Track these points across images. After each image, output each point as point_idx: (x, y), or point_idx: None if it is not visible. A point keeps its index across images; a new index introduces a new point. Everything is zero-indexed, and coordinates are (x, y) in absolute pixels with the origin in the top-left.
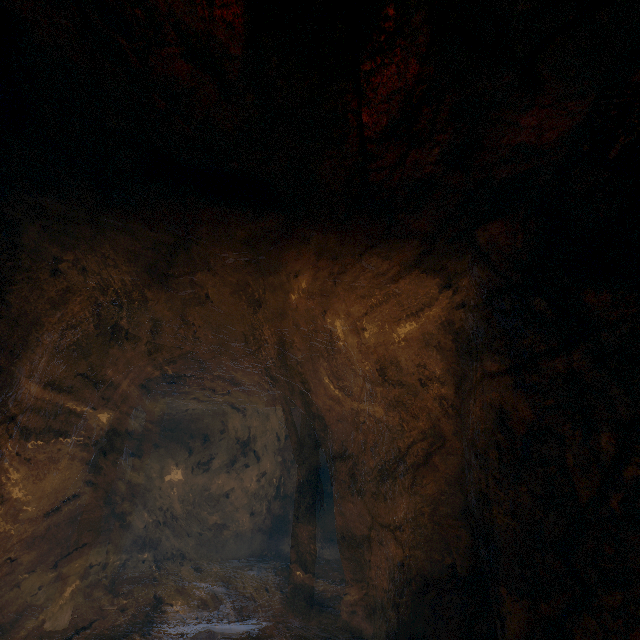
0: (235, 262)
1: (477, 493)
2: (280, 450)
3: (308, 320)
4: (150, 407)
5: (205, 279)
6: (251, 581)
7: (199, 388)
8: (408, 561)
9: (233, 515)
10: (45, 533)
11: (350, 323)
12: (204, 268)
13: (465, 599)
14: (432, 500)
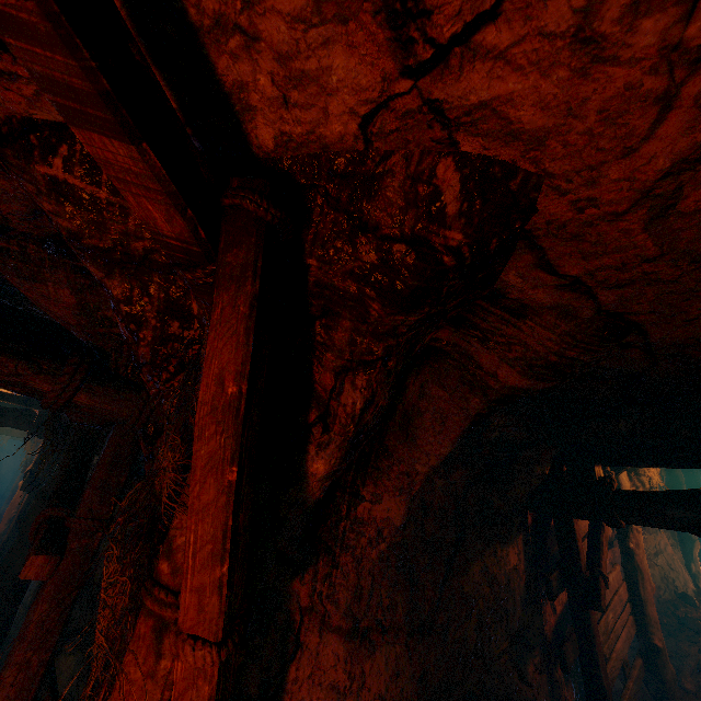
0: None
1: None
2: None
3: None
4: None
5: None
6: None
7: None
8: None
9: None
10: None
11: None
12: None
13: None
14: None
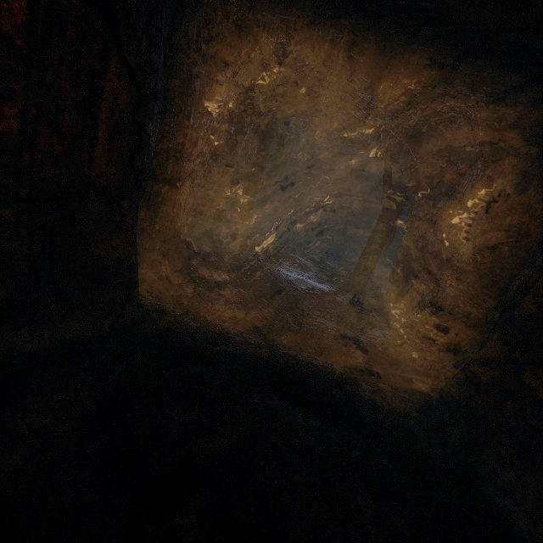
0: (392, 4)
1: (521, 284)
2: (370, 194)
3: (447, 82)
4: (282, 137)
5: (355, 24)
6: (328, 267)
7: (320, 128)
8: (437, 298)
9: (324, 228)
10: (225, 204)
11: (495, 93)
12: (358, 10)
13: (465, 330)
14: (480, 274)
